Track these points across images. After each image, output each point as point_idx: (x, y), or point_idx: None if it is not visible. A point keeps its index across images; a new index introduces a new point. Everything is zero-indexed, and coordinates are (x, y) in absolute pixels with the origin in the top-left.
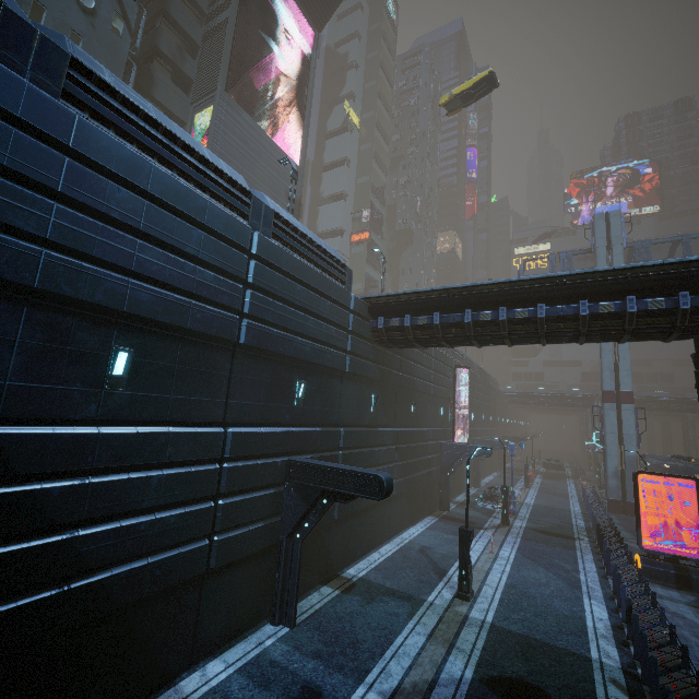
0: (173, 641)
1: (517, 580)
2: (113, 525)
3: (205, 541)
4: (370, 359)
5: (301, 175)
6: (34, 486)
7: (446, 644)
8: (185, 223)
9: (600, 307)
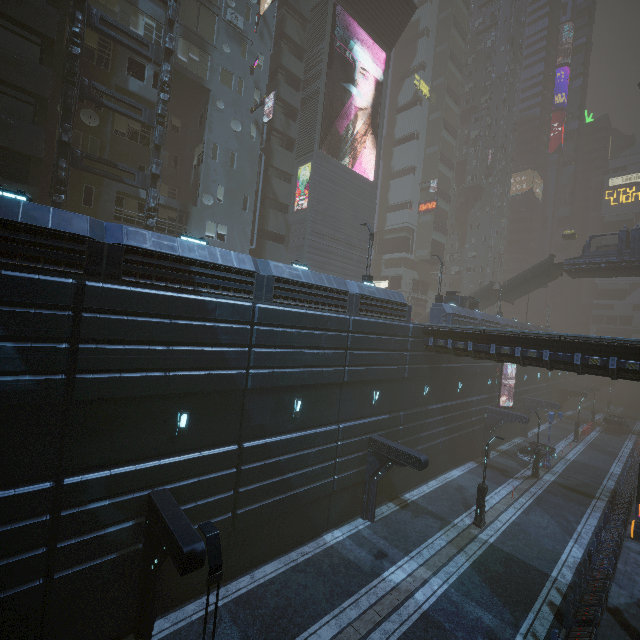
0: (320, 519)
1: (522, 521)
2: (299, 472)
3: (332, 478)
4: (423, 363)
5: (375, 188)
6: (277, 459)
7: (457, 548)
8: (319, 333)
9: (590, 360)
